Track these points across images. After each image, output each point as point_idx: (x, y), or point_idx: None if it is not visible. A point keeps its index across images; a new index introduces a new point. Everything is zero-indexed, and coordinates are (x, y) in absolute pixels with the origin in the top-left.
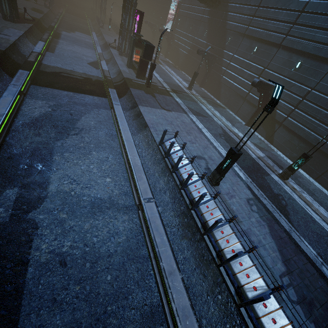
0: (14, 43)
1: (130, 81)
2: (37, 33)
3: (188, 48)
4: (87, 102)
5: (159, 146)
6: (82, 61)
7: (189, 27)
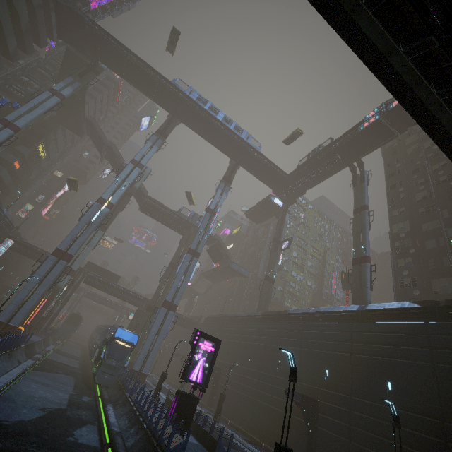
0: None
1: None
2: None
3: None
4: (15, 434)
5: None
6: None
7: None
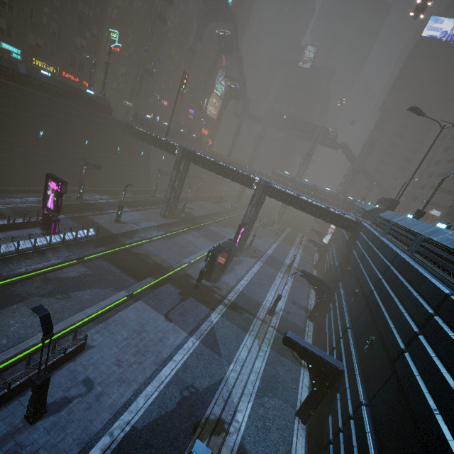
0: (135, 230)
1: (185, 277)
2: (178, 225)
3: (327, 266)
4: (117, 281)
5: (71, 341)
6: (182, 250)
7: (338, 244)
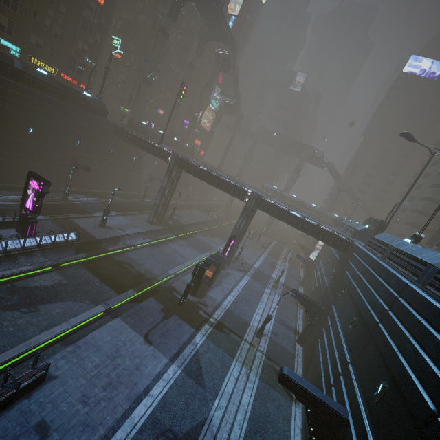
0: (119, 236)
1: (169, 291)
2: (165, 233)
3: (316, 285)
4: (94, 292)
5: (30, 370)
6: (167, 260)
7: (326, 262)
